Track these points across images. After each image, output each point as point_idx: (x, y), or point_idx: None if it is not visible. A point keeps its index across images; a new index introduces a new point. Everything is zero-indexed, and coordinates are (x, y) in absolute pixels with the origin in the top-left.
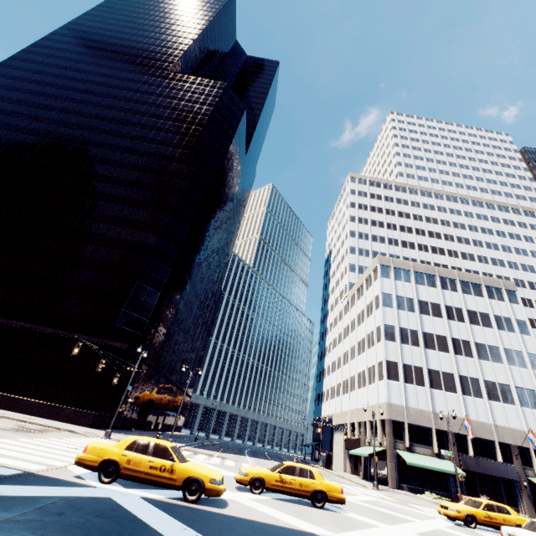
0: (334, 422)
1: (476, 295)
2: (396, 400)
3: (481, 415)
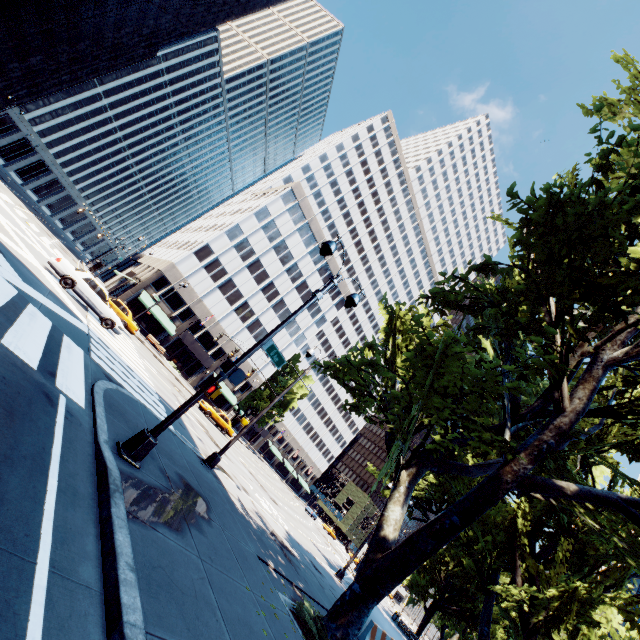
0: (140, 260)
1: (324, 281)
2: (183, 269)
3: (229, 329)
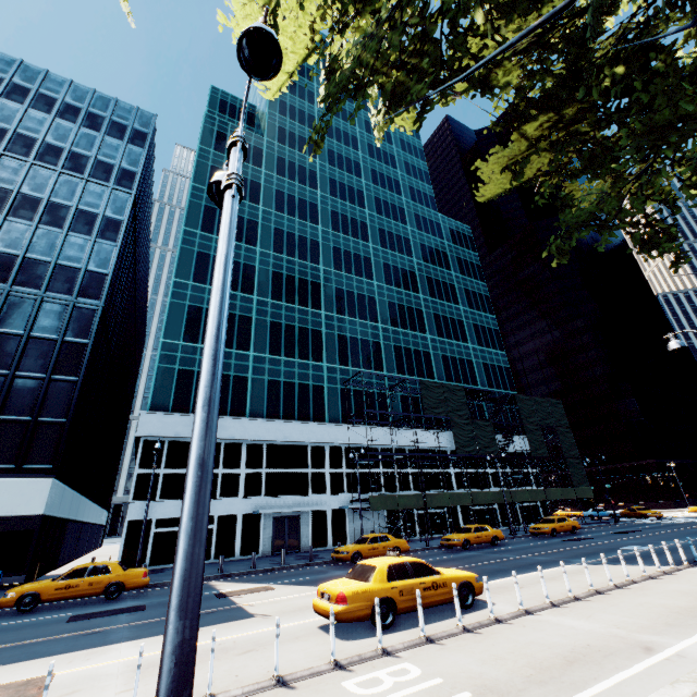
0: None
1: None
2: None
3: None
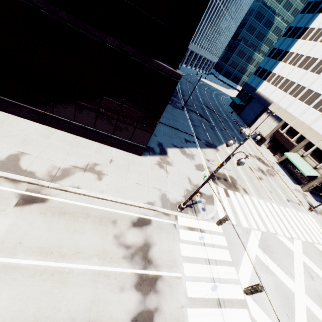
0: (271, 109)
1: None
2: None
3: None
